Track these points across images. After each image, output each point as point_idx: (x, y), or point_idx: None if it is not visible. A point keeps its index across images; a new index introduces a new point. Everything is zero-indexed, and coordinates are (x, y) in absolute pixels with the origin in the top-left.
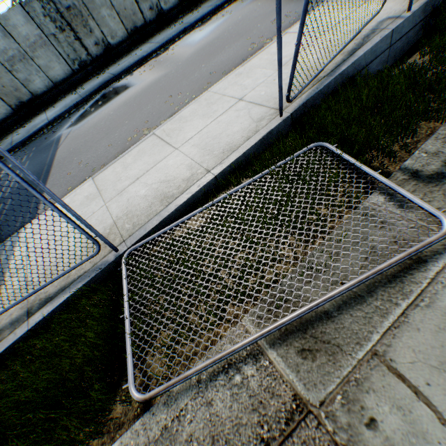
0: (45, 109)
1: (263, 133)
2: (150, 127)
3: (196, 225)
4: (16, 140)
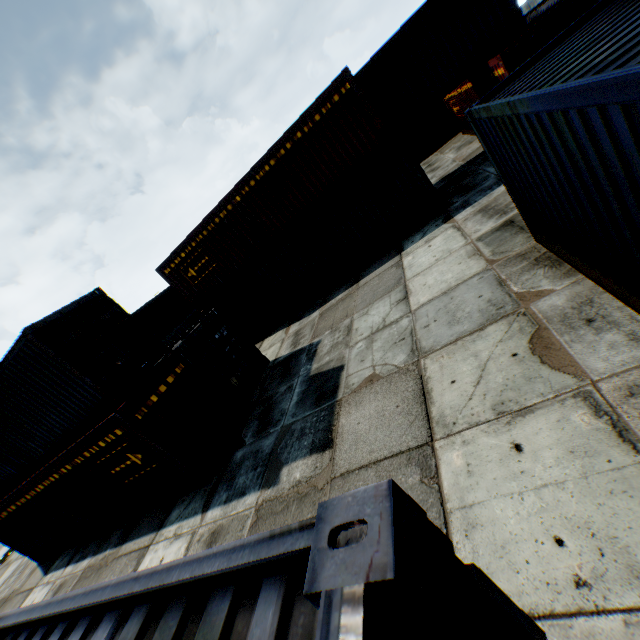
0: None
1: None
2: None
3: None
4: None
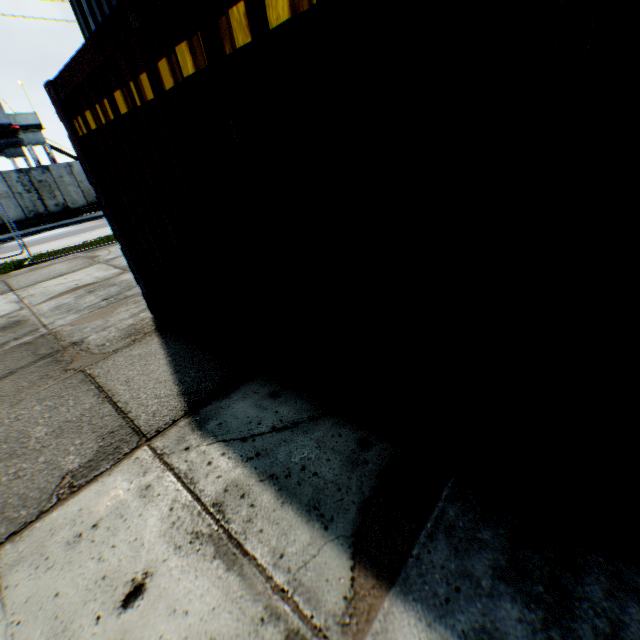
0: None
1: None
2: None
3: None
4: None
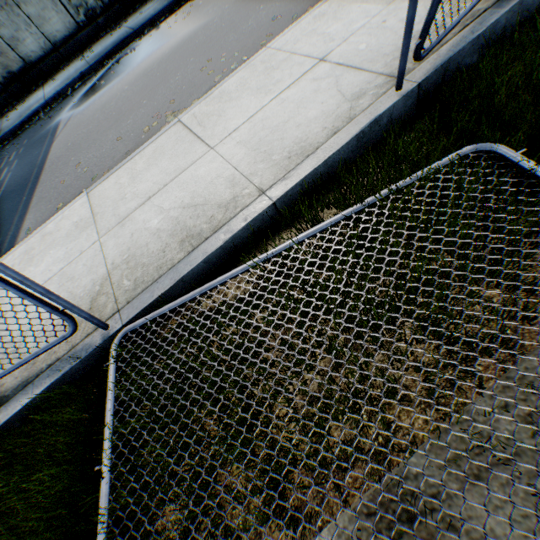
0: (44, 84)
1: (362, 122)
2: (176, 110)
3: (237, 291)
4: (5, 128)
